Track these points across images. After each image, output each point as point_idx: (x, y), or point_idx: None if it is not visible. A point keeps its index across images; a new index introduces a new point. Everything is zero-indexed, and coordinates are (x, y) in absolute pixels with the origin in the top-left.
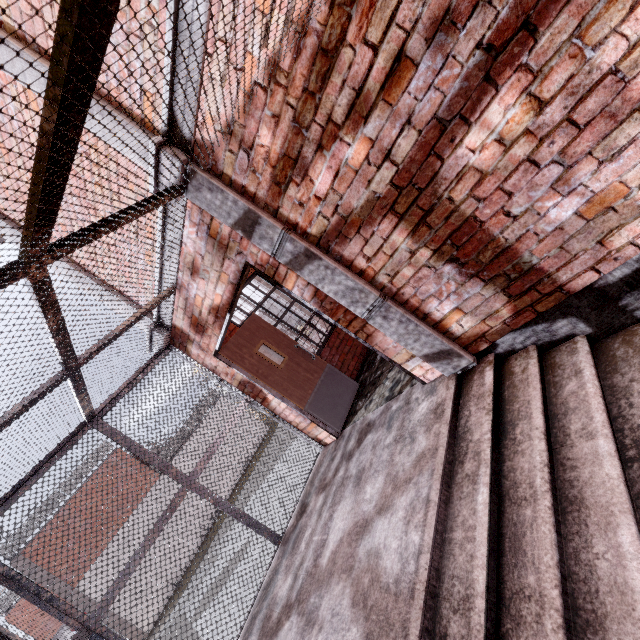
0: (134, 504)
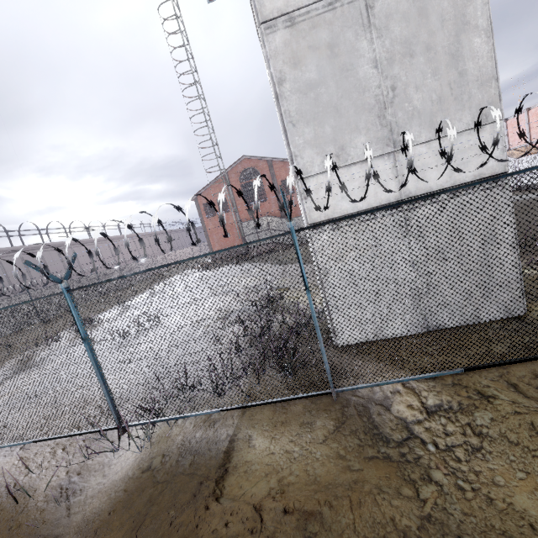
0: None
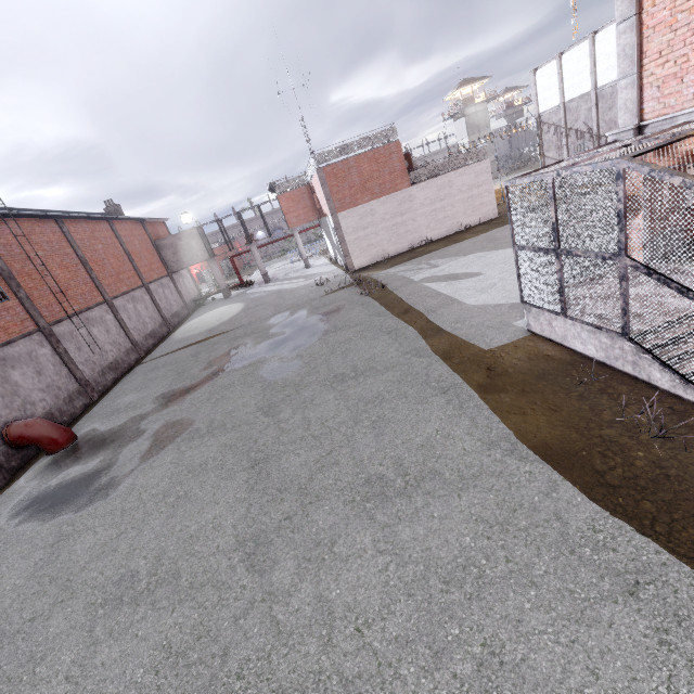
0: (386, 192)
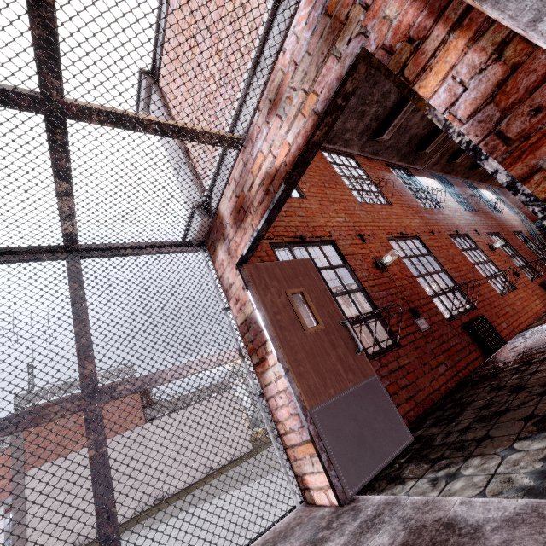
0: (112, 433)
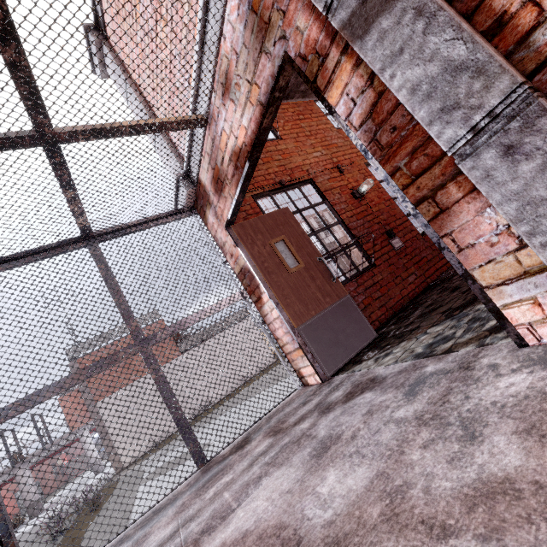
0: None
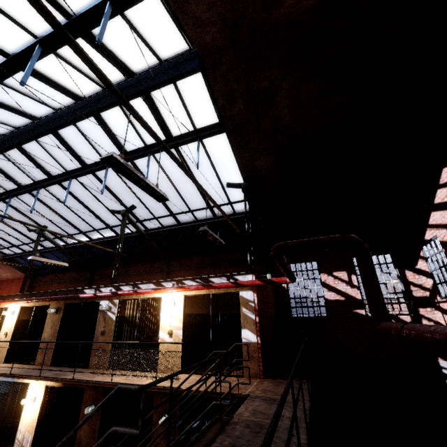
0: None
